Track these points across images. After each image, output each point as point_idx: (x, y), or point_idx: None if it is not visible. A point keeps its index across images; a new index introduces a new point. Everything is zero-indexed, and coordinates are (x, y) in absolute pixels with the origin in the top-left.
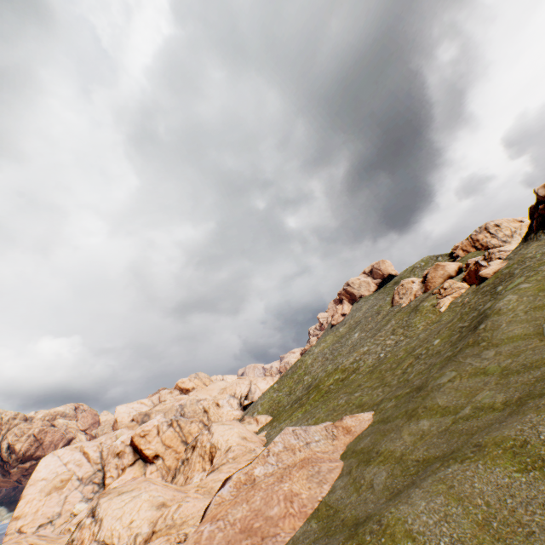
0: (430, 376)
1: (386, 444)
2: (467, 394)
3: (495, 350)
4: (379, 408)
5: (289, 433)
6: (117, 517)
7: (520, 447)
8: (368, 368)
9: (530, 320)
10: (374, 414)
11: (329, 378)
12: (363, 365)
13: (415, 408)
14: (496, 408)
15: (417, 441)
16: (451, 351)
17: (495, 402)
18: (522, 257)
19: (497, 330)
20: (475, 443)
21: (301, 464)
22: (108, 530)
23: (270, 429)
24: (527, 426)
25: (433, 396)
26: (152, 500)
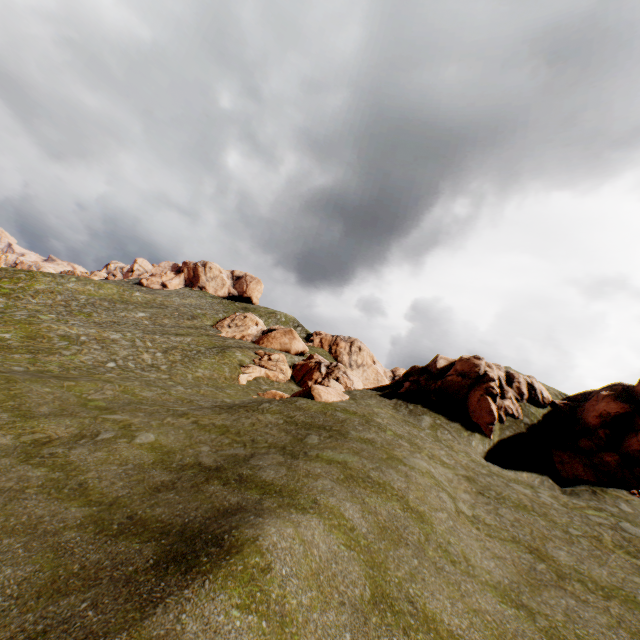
0: None
1: None
2: None
3: None
4: None
5: None
6: None
7: None
8: (59, 365)
9: None
10: None
11: None
12: (66, 355)
13: None
14: None
15: None
16: (27, 583)
17: None
18: (371, 415)
19: None
20: None
21: None
22: None
23: None
24: None
25: None
26: None
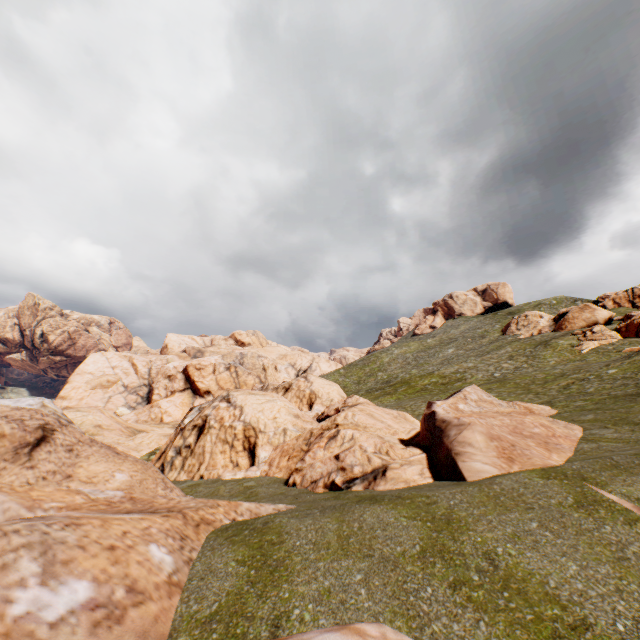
0: None
1: None
2: None
3: None
4: (557, 405)
5: (479, 390)
6: (258, 410)
7: None
8: (481, 381)
9: None
10: (554, 407)
11: (423, 379)
12: (471, 378)
13: None
14: None
15: None
16: None
17: None
18: None
19: None
20: None
21: (519, 413)
22: (253, 417)
23: None
24: None
25: None
26: (288, 409)
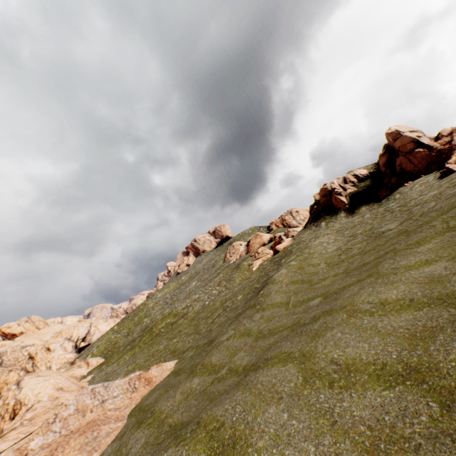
0: (222, 331)
1: (162, 403)
2: (232, 353)
3: (261, 314)
4: (182, 357)
5: (88, 392)
6: None
7: (217, 430)
8: (194, 314)
9: (287, 291)
10: (177, 363)
11: (163, 322)
12: (191, 311)
13: (198, 363)
14: (238, 372)
15: (183, 401)
16: (242, 309)
17: (241, 365)
18: (300, 240)
19: (269, 297)
20: (200, 419)
21: (85, 429)
22: None
23: (97, 373)
24: (232, 405)
25: (212, 353)
26: None
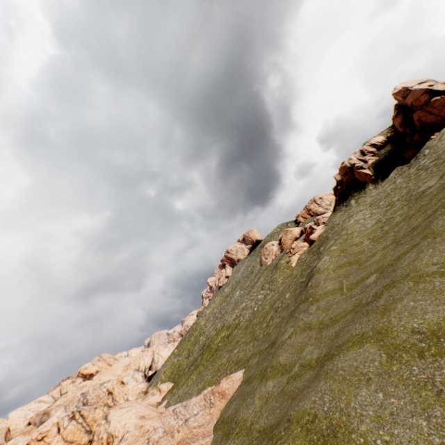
0: (280, 331)
1: (243, 412)
2: (298, 350)
3: (316, 305)
4: (248, 365)
5: (170, 413)
6: None
7: (312, 422)
8: (246, 322)
9: (336, 277)
10: (244, 372)
11: (218, 336)
12: (242, 320)
13: (267, 367)
14: (311, 365)
15: (263, 406)
16: (294, 305)
17: (312, 358)
18: (333, 224)
19: (318, 287)
20: (289, 416)
21: None
22: None
23: (170, 397)
24: (318, 396)
25: (277, 354)
26: None
